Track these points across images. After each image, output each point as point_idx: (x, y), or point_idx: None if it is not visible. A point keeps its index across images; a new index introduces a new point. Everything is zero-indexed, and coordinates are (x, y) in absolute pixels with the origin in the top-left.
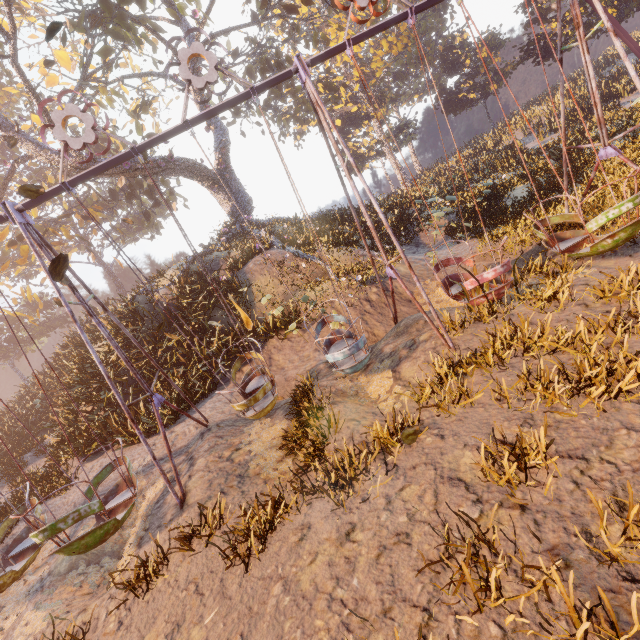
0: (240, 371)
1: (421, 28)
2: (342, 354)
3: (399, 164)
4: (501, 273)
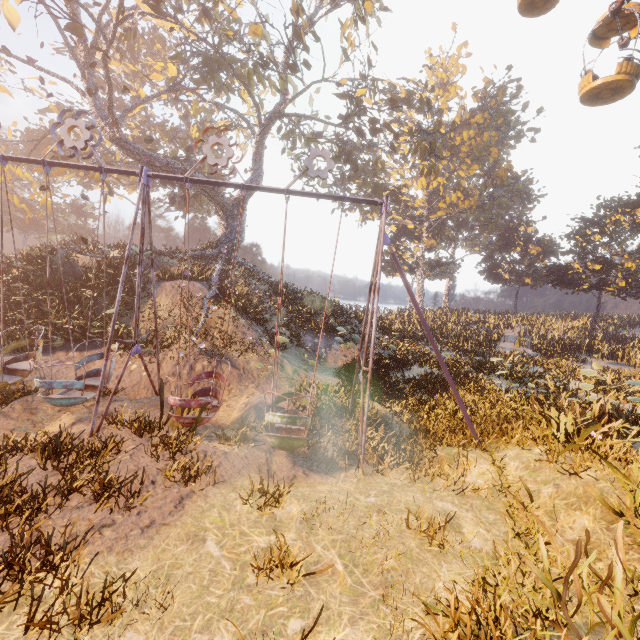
0: (67, 352)
1: (494, 202)
2: (36, 382)
3: (423, 290)
4: (178, 405)
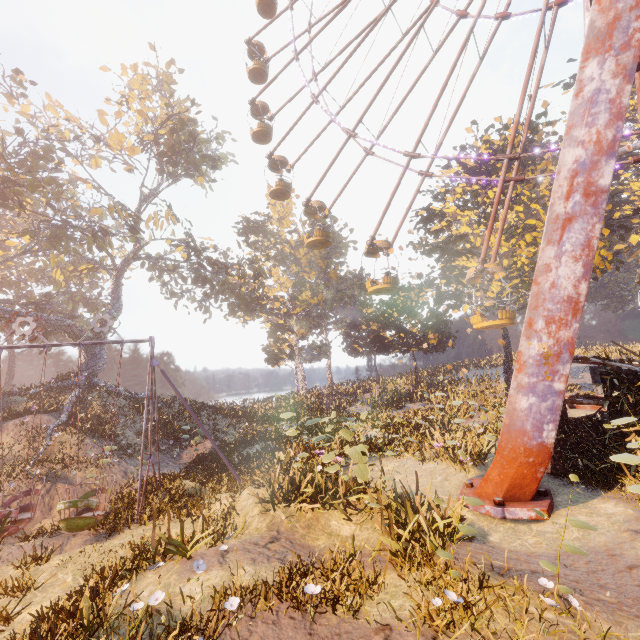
0: None
1: (337, 295)
2: None
3: (303, 373)
4: None
